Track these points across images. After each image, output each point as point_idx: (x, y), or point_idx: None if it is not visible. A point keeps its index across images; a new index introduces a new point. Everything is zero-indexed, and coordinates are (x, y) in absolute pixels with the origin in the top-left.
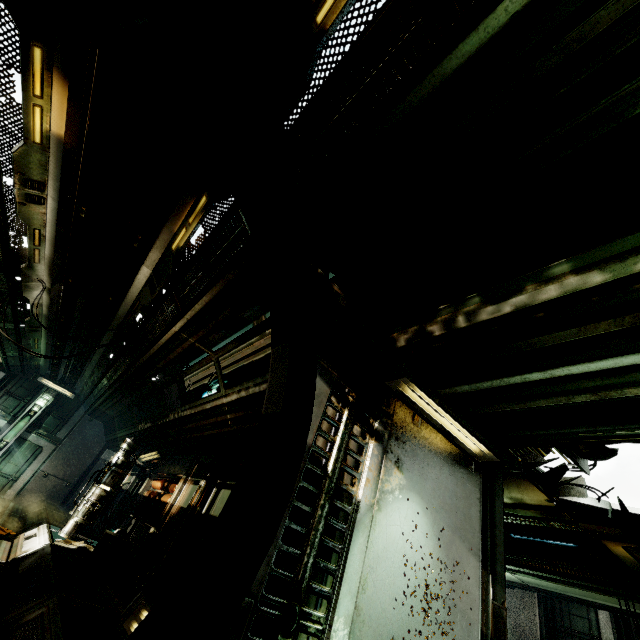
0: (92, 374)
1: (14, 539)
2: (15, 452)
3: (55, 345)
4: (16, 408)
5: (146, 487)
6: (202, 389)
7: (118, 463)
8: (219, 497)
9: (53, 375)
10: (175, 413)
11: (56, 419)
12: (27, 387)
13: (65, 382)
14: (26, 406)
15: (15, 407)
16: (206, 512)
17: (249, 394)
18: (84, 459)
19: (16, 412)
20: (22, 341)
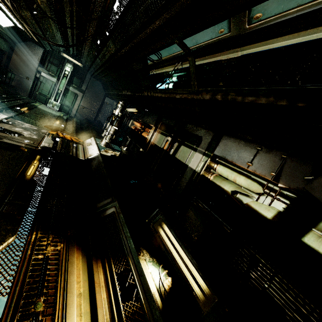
0: (89, 54)
1: (83, 143)
2: (66, 95)
3: (61, 30)
4: (57, 72)
5: (131, 124)
6: (167, 78)
7: (119, 116)
8: (180, 149)
9: (67, 52)
10: (148, 92)
11: (78, 79)
12: (57, 59)
13: (75, 56)
14: (61, 71)
15: (56, 71)
16: (172, 155)
17: (226, 100)
18: (97, 101)
19: (58, 74)
20: (41, 26)
